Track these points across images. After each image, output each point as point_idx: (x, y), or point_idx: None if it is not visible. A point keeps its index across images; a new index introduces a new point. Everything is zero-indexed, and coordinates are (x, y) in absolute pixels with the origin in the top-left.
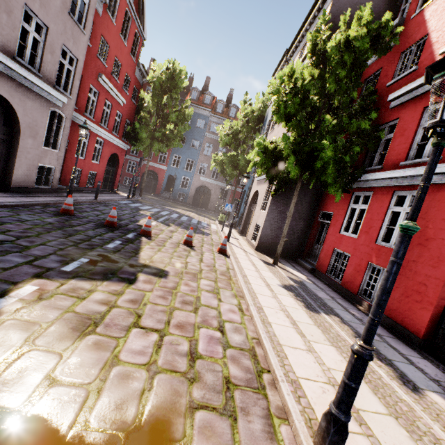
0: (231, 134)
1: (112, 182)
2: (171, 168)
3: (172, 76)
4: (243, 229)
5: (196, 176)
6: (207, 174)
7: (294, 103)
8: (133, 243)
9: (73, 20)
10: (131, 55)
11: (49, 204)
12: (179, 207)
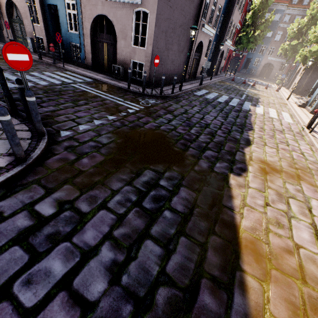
0: (297, 30)
1: (225, 68)
2: (249, 54)
3: (266, 1)
4: (288, 87)
5: (265, 57)
6: (273, 55)
7: (316, 39)
8: (253, 87)
9: (239, 14)
10: (247, 2)
11: (226, 78)
12: (253, 78)
